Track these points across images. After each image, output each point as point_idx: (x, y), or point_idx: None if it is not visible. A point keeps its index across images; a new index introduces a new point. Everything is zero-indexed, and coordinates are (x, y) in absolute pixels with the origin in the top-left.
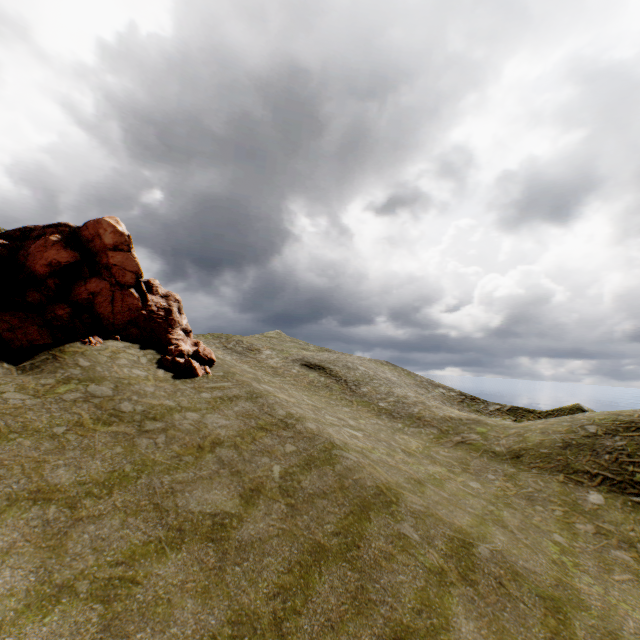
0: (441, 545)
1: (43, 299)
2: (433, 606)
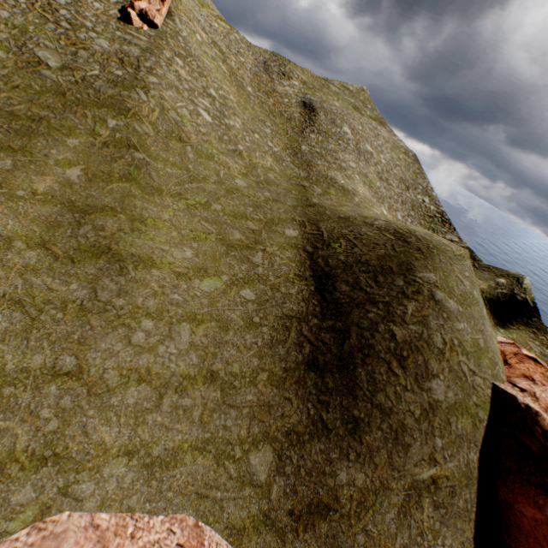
0: (118, 136)
1: None
2: (72, 131)
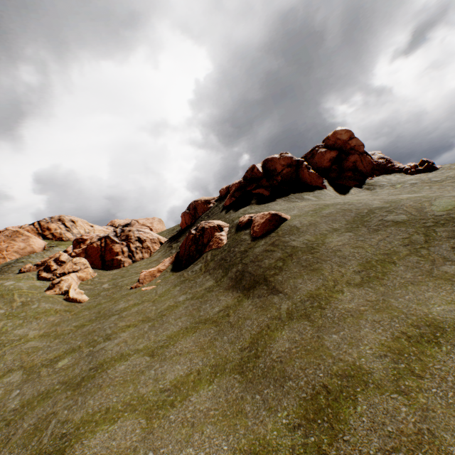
0: None
1: (336, 175)
2: None
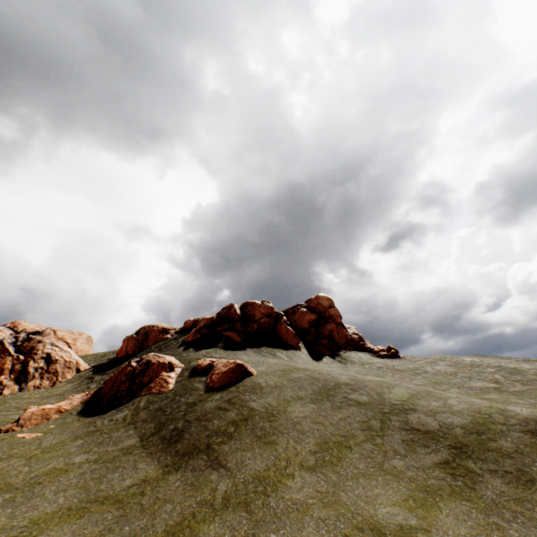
0: None
1: (313, 338)
2: None
